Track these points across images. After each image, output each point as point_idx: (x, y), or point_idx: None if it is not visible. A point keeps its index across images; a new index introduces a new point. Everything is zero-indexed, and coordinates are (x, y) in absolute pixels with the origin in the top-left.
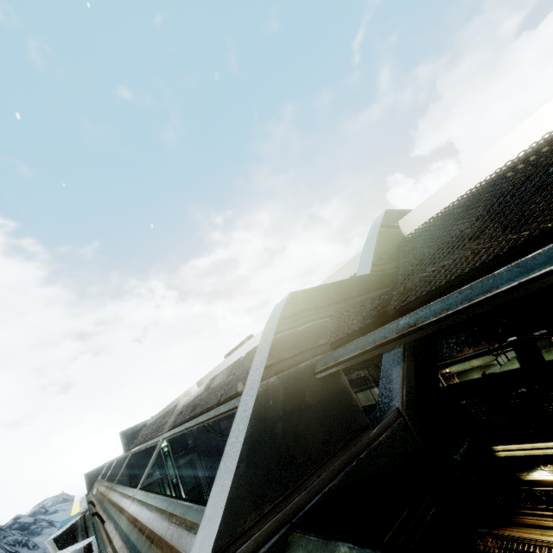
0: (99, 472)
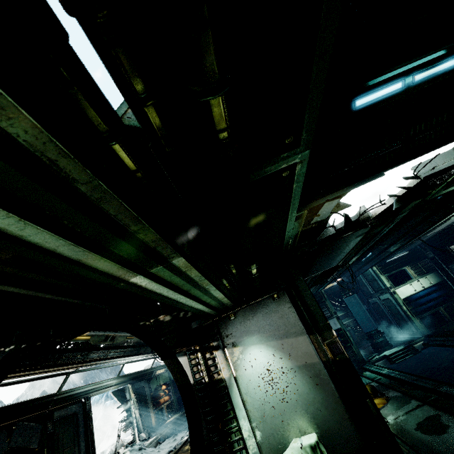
0: None
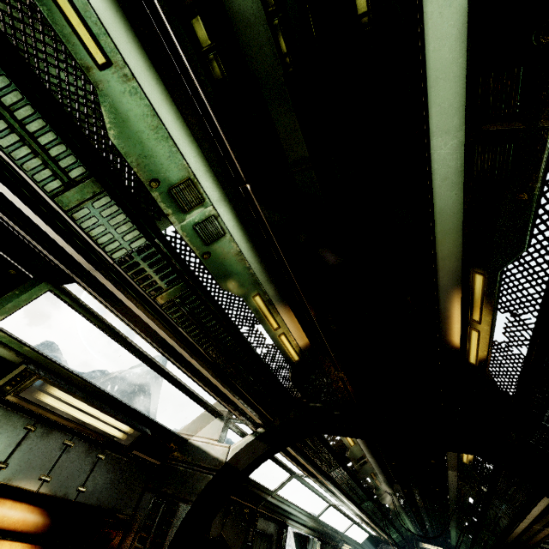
0: (374, 545)
